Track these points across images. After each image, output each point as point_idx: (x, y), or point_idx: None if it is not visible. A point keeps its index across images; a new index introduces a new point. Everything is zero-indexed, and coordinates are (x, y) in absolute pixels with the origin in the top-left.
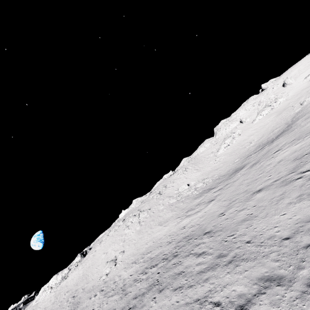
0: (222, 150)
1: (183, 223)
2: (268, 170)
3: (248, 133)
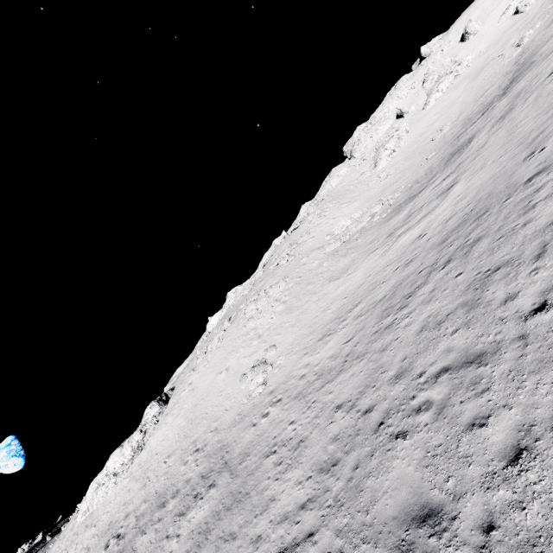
0: (385, 162)
1: (404, 240)
2: None
3: (424, 124)
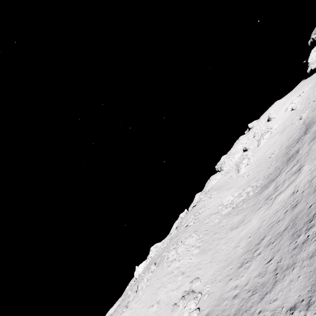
0: (244, 169)
1: (281, 197)
2: None
3: (261, 152)
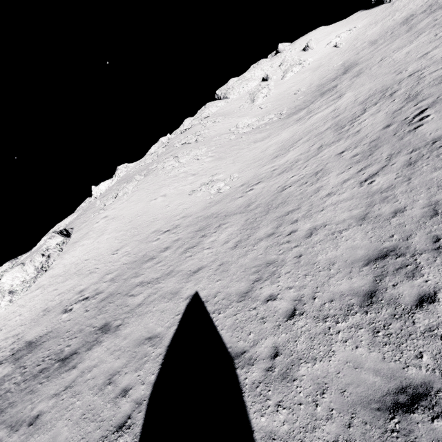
0: (261, 100)
1: (319, 115)
2: (402, 57)
3: (285, 86)
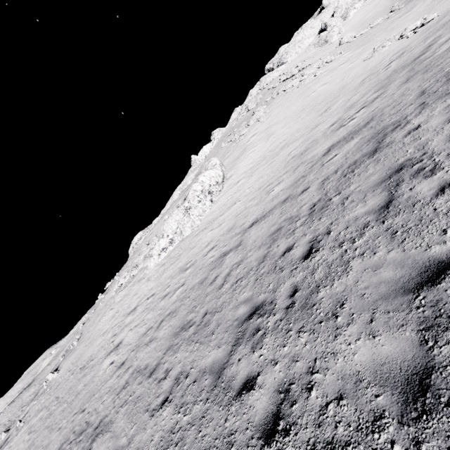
0: (337, 37)
1: None
2: None
3: (356, 20)
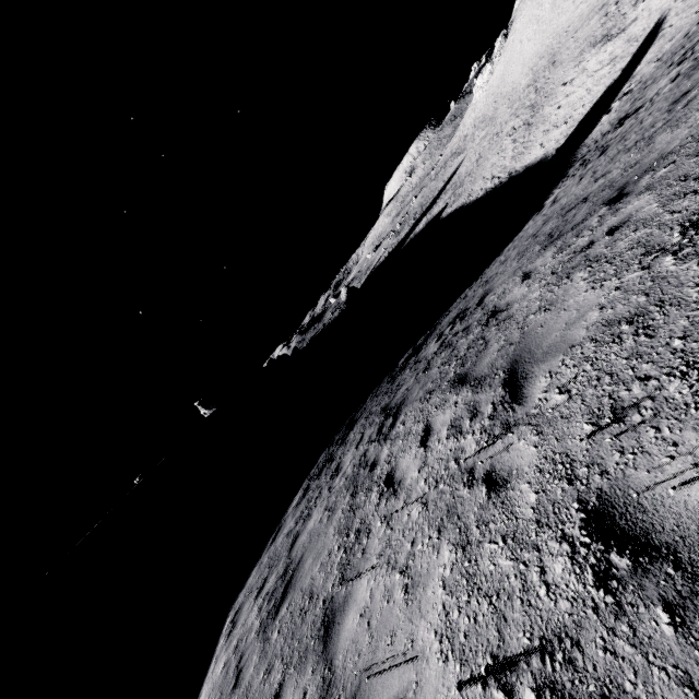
0: None
1: (576, 13)
2: None
3: None
